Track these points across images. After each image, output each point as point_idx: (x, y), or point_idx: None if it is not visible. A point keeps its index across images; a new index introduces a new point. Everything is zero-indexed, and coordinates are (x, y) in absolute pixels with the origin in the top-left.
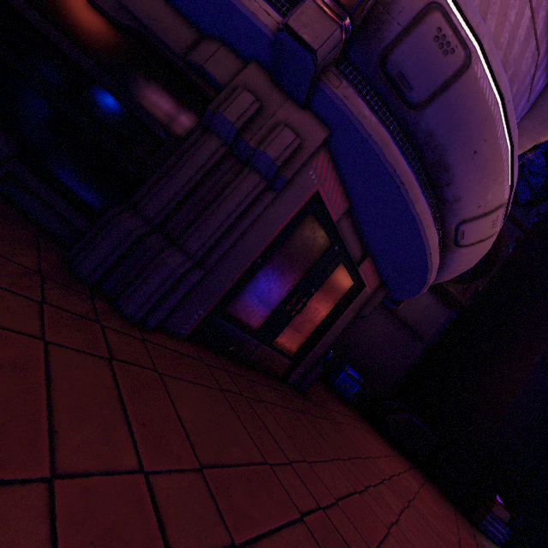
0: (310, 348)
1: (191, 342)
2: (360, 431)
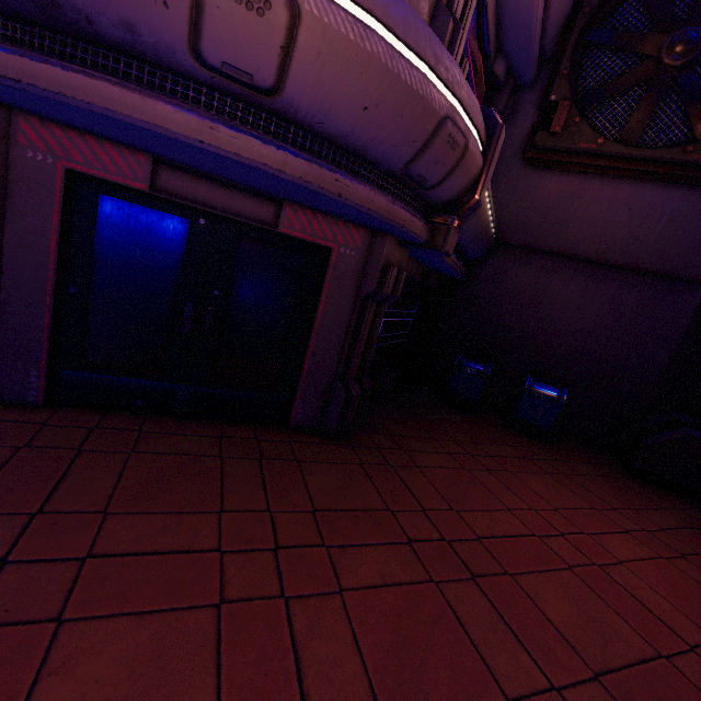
0: (300, 372)
1: (60, 408)
2: (501, 476)
